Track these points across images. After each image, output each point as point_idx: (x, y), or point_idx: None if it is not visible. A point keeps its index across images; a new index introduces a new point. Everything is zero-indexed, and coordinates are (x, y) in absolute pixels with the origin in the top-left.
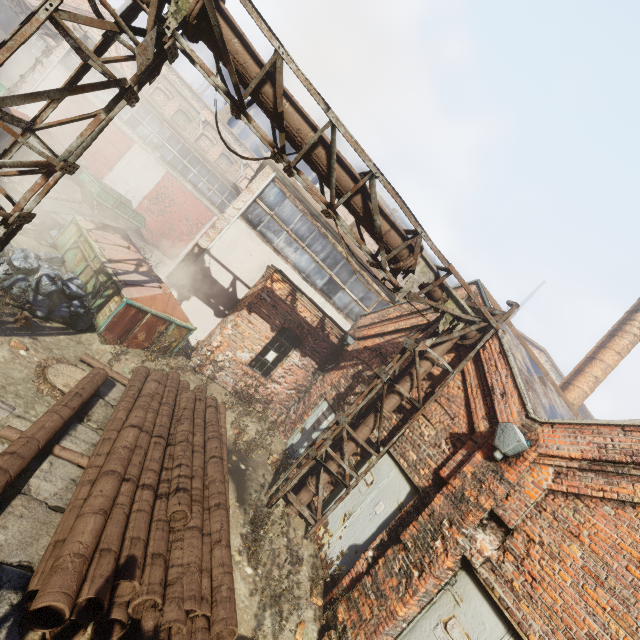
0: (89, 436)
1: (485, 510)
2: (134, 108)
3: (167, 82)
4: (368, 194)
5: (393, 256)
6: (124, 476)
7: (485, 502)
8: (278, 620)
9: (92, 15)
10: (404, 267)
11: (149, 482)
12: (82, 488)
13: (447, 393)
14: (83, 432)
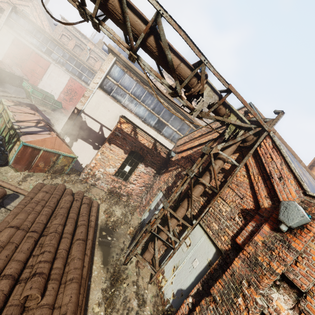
0: None
1: (277, 274)
2: (47, 44)
3: (67, 30)
4: (159, 35)
5: (186, 85)
6: None
7: (277, 268)
8: None
9: (24, 0)
10: (195, 92)
11: (9, 272)
12: None
13: (236, 180)
14: None
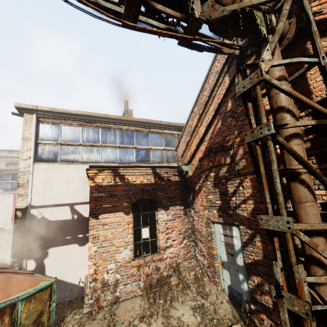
0: None
1: None
2: None
3: None
4: None
5: None
6: None
7: None
8: None
9: None
10: None
11: None
12: None
13: None
14: None
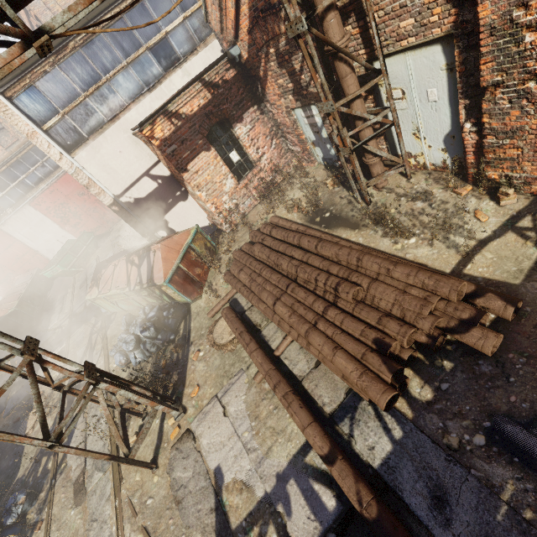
0: (272, 329)
1: None
2: None
3: None
4: None
5: None
6: (312, 324)
7: None
8: (461, 231)
9: None
10: None
11: (322, 308)
12: (311, 351)
13: None
14: (268, 332)
